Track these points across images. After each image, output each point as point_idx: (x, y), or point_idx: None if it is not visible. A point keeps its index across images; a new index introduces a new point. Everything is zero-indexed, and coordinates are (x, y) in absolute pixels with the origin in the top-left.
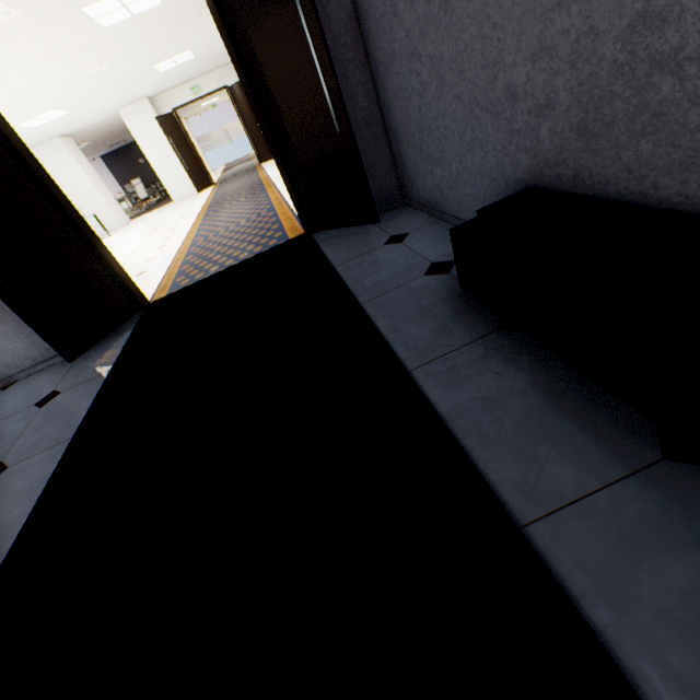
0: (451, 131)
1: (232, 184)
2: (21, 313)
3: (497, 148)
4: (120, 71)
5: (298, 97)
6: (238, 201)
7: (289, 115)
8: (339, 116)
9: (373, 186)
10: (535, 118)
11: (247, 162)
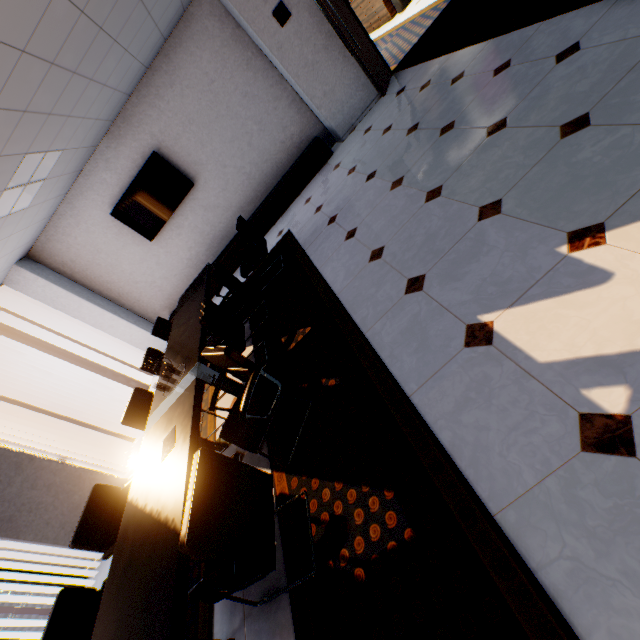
0: None
1: None
2: (366, 67)
3: None
4: None
5: None
6: None
7: None
8: None
9: None
10: None
11: None
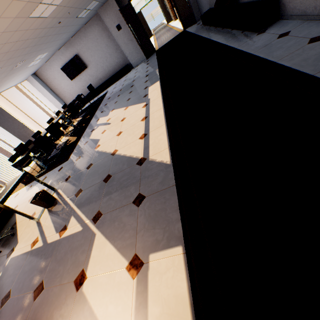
0: (203, 2)
1: (160, 32)
2: (142, 50)
3: (206, 4)
4: (132, 1)
5: (182, 1)
6: (165, 34)
7: (180, 5)
8: (188, 3)
9: (195, 16)
10: (207, 0)
11: (161, 25)
